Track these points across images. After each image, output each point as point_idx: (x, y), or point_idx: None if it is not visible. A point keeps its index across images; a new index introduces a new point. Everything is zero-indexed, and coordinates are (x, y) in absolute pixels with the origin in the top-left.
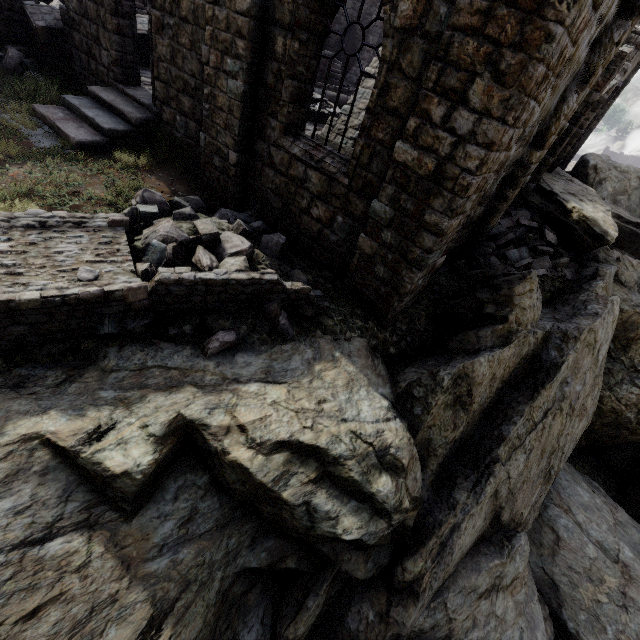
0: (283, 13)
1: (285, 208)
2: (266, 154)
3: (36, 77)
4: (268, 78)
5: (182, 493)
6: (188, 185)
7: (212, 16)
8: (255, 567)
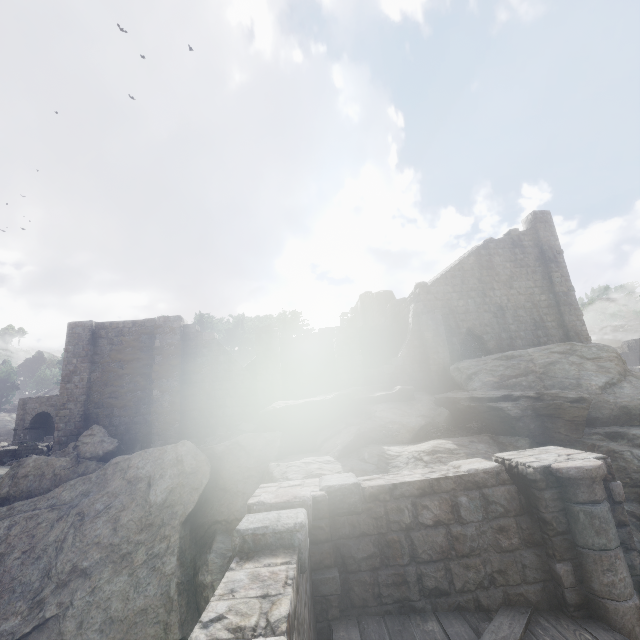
0: None
1: None
2: None
3: None
4: None
5: None
6: None
7: None
8: None
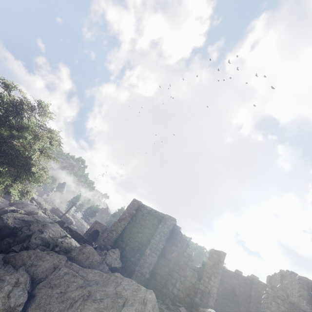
0: None
1: None
2: None
3: None
4: None
5: None
6: None
7: None
8: (50, 246)
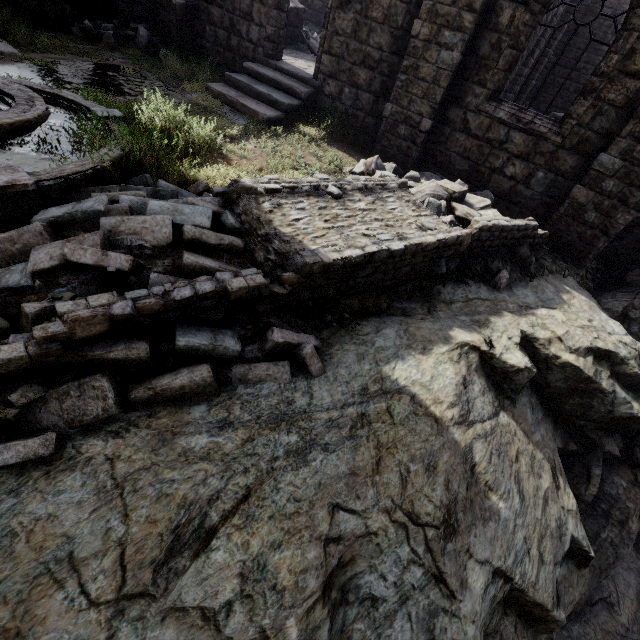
0: None
1: (472, 169)
2: (460, 120)
3: (170, 55)
4: (482, 48)
5: (522, 391)
6: (361, 154)
7: None
8: (559, 447)
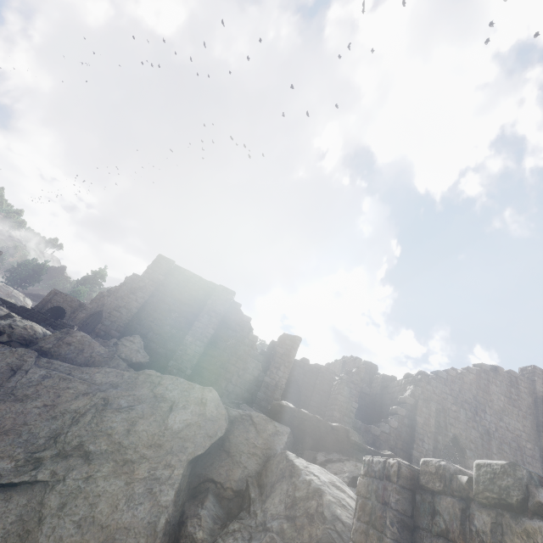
0: None
1: None
2: None
3: None
4: None
5: None
6: None
7: None
8: None
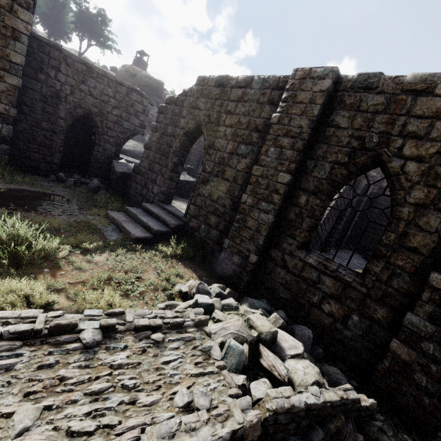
0: (308, 185)
1: (293, 299)
2: (280, 258)
3: (105, 194)
4: (290, 215)
5: None
6: (205, 271)
7: (255, 181)
8: None
